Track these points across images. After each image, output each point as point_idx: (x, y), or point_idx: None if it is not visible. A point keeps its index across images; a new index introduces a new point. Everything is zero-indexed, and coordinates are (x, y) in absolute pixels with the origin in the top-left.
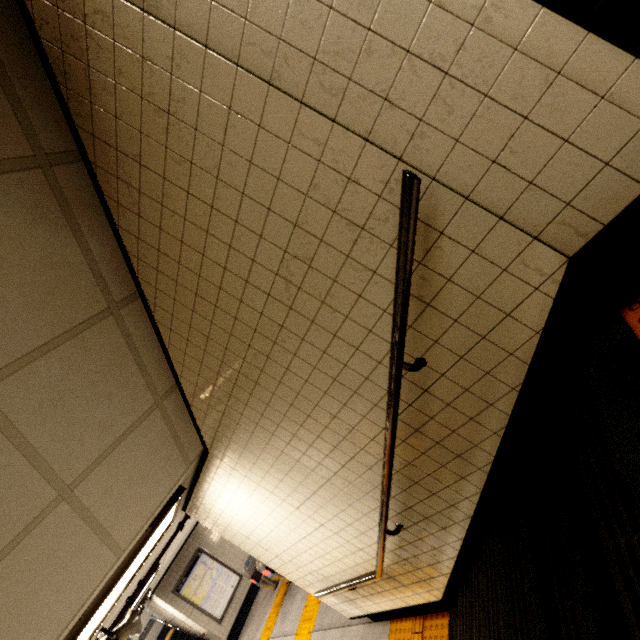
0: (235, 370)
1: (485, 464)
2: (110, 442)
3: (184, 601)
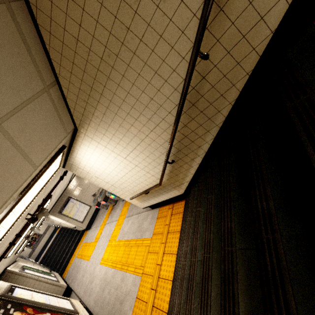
0: (95, 68)
1: (220, 122)
2: (19, 102)
3: (64, 216)
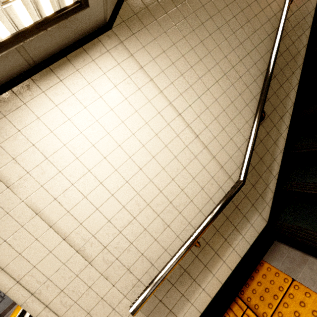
0: None
1: (300, 64)
2: None
3: None
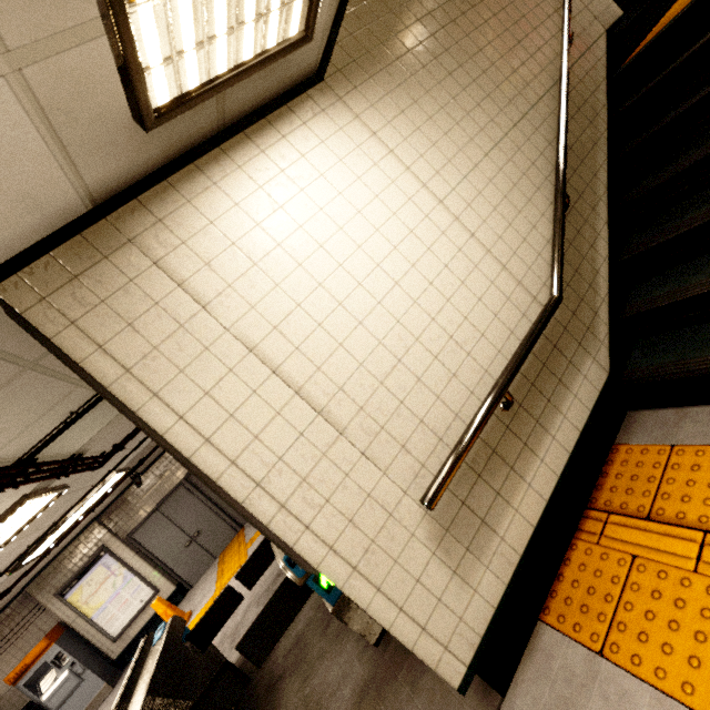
0: (437, 3)
1: (604, 131)
2: None
3: None
